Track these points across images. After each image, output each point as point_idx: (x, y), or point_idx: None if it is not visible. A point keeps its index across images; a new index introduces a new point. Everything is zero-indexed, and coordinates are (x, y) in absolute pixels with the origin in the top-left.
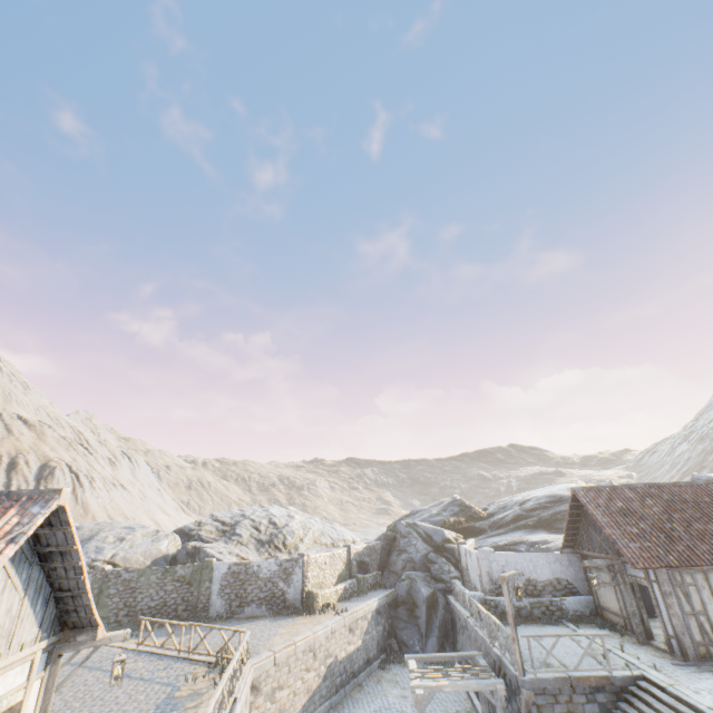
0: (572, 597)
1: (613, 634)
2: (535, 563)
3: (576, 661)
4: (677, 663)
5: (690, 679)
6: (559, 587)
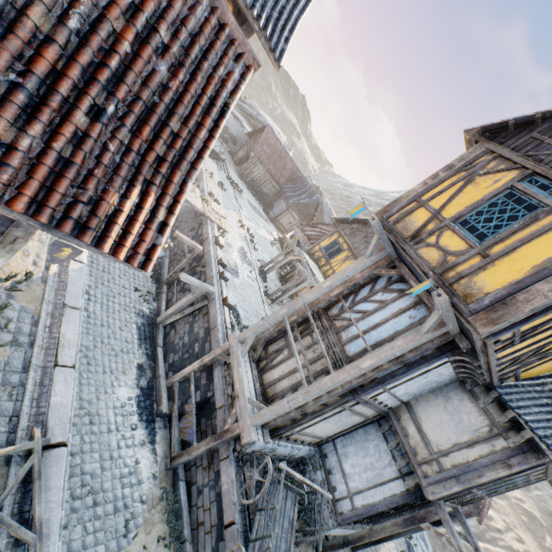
0: (233, 144)
1: (231, 159)
2: (235, 127)
3: (216, 147)
4: (235, 171)
5: (234, 172)
6: (233, 139)
